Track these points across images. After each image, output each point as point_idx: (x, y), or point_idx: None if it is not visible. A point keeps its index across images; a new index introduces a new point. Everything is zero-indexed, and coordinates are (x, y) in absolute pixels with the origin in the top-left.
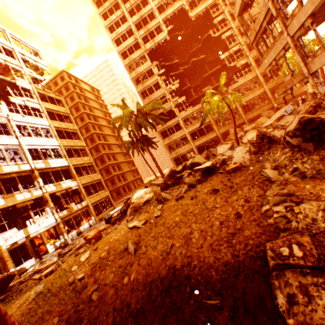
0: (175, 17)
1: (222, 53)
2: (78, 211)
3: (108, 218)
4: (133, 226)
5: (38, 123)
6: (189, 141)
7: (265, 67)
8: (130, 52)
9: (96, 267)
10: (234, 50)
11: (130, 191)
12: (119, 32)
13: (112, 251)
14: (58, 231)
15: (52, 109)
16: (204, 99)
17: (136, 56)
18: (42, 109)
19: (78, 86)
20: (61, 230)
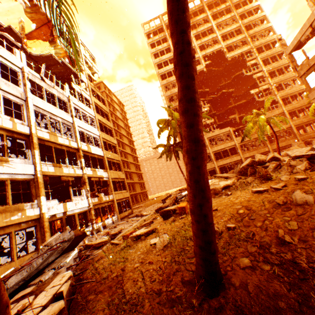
0: (212, 56)
1: (247, 91)
2: (106, 203)
3: (177, 200)
4: (264, 190)
5: (88, 111)
6: (212, 160)
7: (313, 97)
8: (168, 75)
9: (244, 220)
10: (264, 88)
11: (137, 203)
12: (162, 58)
13: (255, 208)
14: (88, 217)
15: (98, 104)
16: (246, 118)
17: (174, 79)
18: (92, 102)
19: (110, 97)
20: (91, 217)
